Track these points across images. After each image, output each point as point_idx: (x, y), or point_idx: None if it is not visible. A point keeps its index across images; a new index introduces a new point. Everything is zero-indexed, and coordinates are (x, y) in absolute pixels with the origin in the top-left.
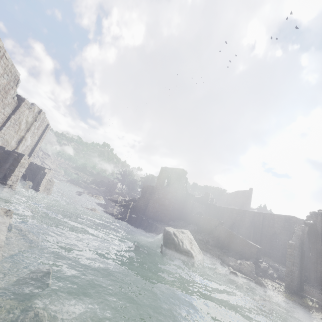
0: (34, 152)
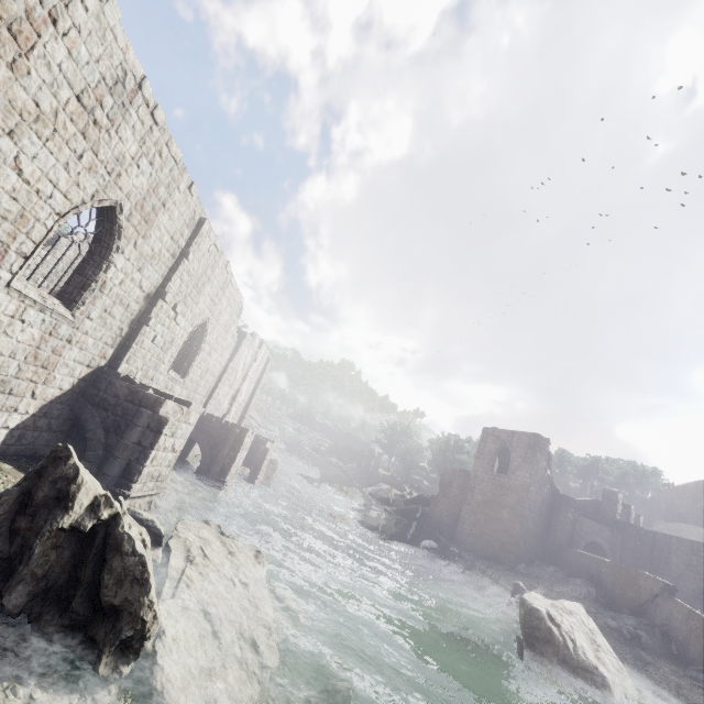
0: (248, 410)
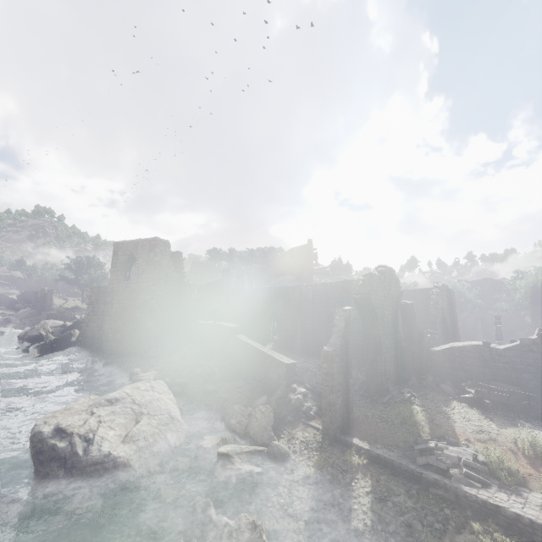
0: None
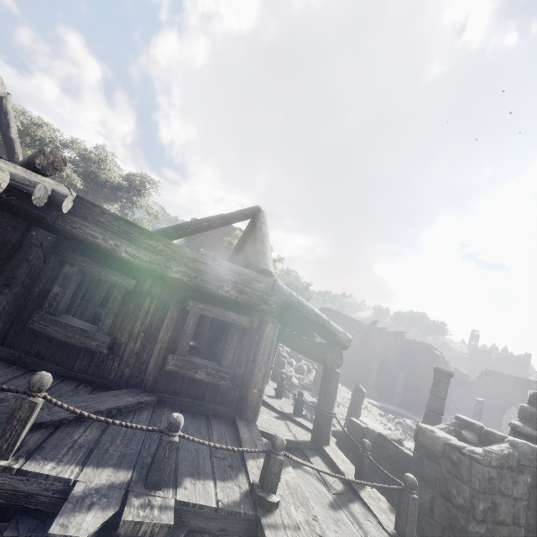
0: None
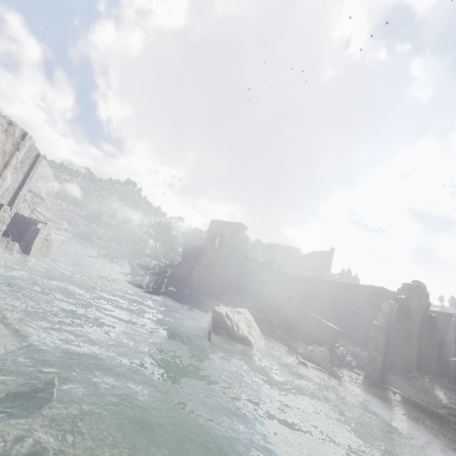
0: (18, 197)
